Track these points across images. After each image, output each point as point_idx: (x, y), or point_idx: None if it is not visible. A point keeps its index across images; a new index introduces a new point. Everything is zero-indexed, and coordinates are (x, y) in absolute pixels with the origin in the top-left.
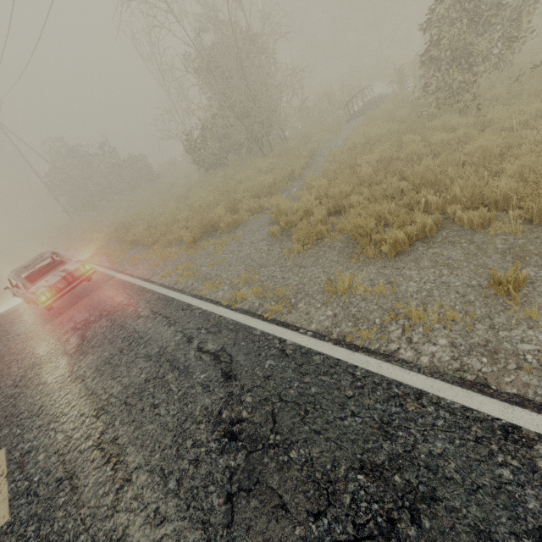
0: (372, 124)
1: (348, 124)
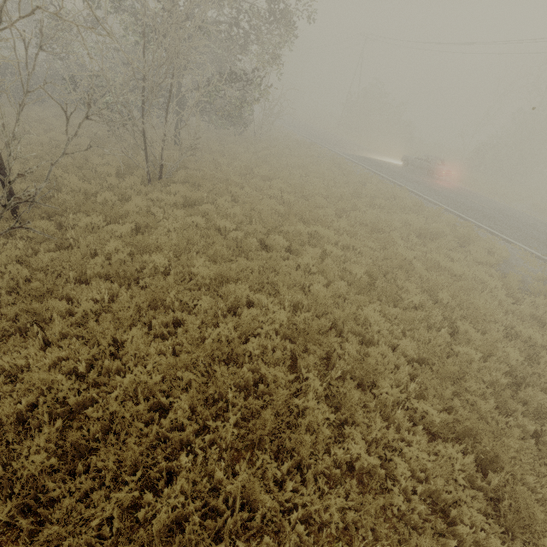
0: None
1: None
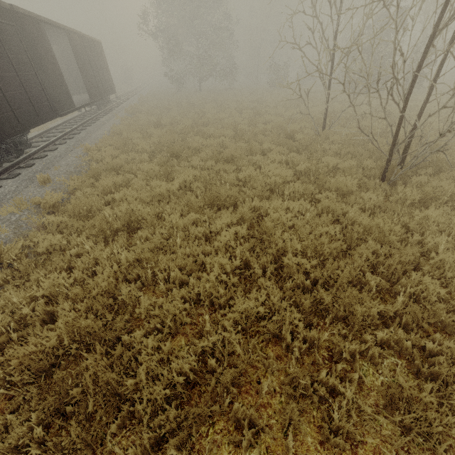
0: None
1: None
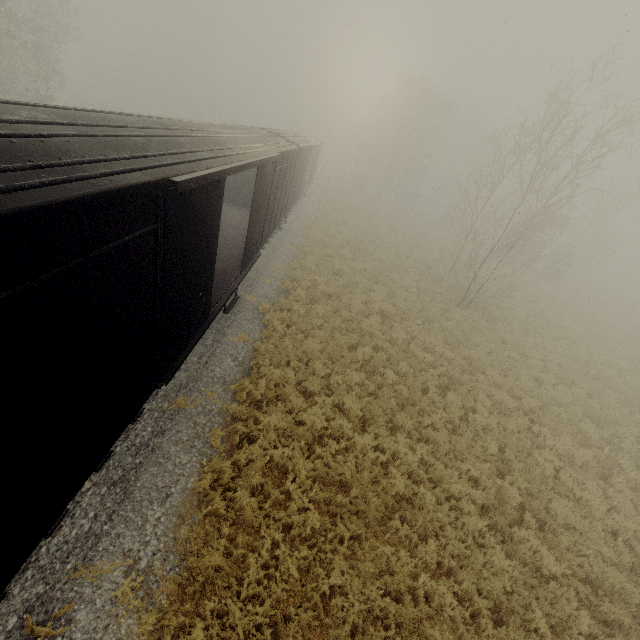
0: None
1: None
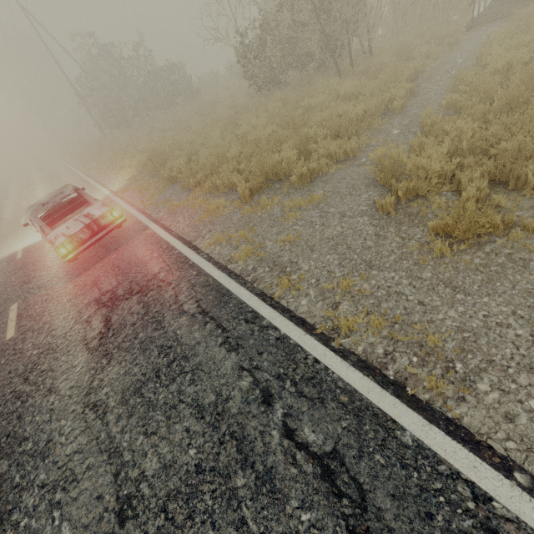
0: (532, 31)
1: (468, 33)
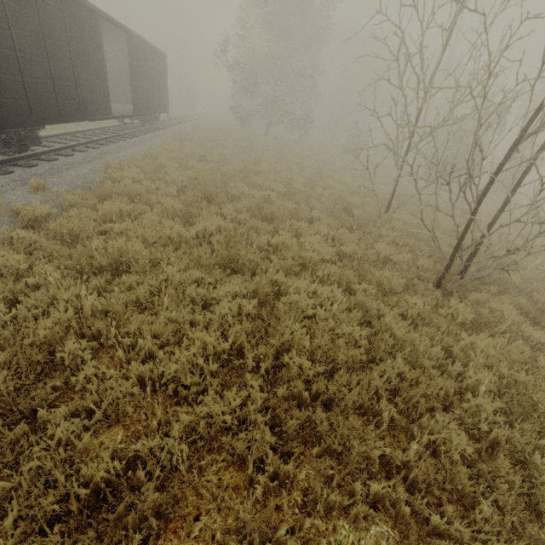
0: None
1: None
